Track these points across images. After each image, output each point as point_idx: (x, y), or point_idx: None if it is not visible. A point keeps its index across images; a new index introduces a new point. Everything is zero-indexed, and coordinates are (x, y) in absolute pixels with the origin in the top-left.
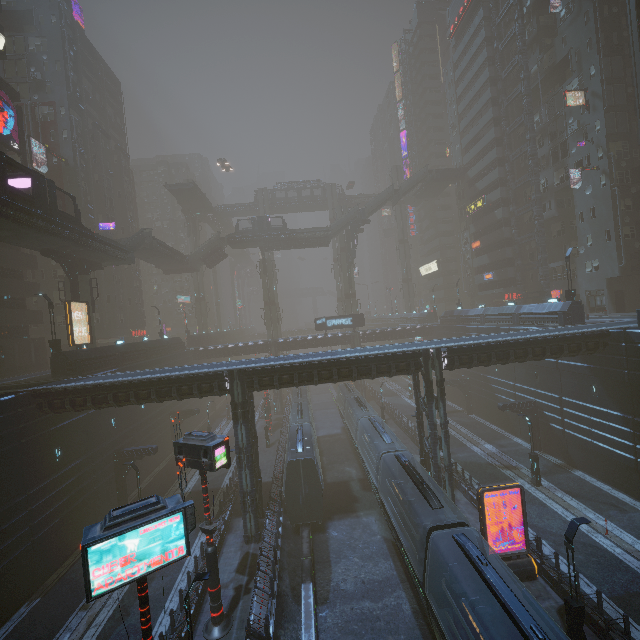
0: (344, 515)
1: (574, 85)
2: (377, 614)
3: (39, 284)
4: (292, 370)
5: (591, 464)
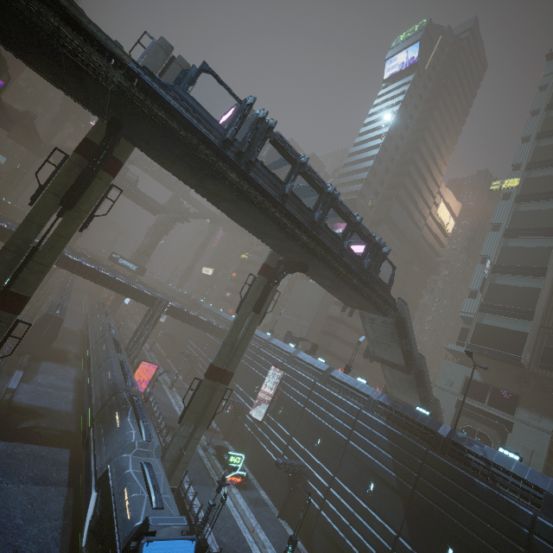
0: (56, 362)
1: None
2: (55, 394)
3: None
4: (89, 269)
5: None
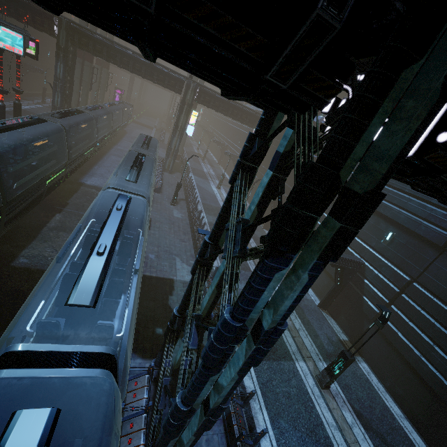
0: None
1: None
2: None
3: None
4: None
5: (390, 370)
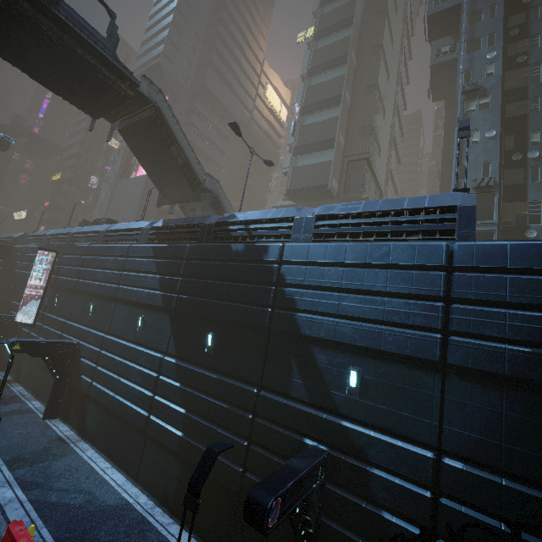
0: None
1: (121, 138)
2: None
3: None
4: None
5: None
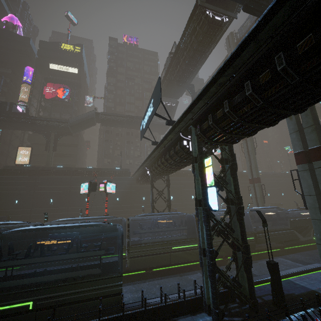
0: None
1: None
2: None
3: (78, 148)
4: None
5: None
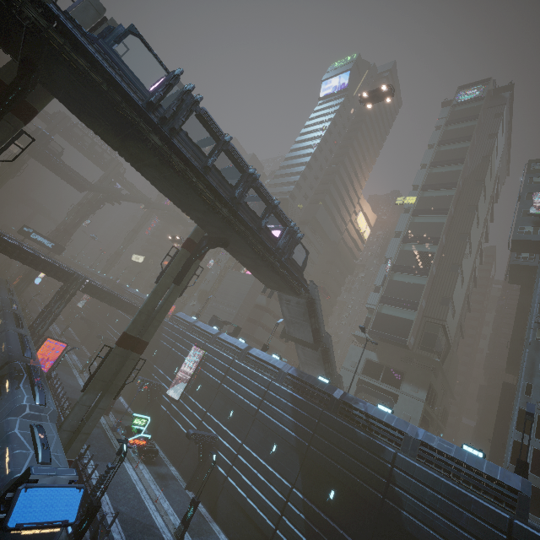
0: None
1: None
2: None
3: None
4: None
5: None
